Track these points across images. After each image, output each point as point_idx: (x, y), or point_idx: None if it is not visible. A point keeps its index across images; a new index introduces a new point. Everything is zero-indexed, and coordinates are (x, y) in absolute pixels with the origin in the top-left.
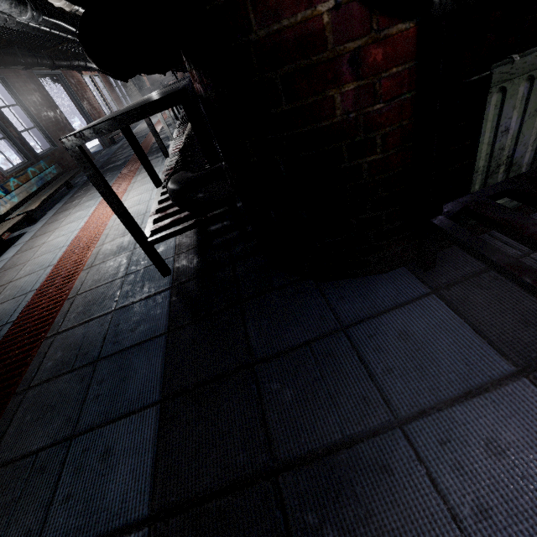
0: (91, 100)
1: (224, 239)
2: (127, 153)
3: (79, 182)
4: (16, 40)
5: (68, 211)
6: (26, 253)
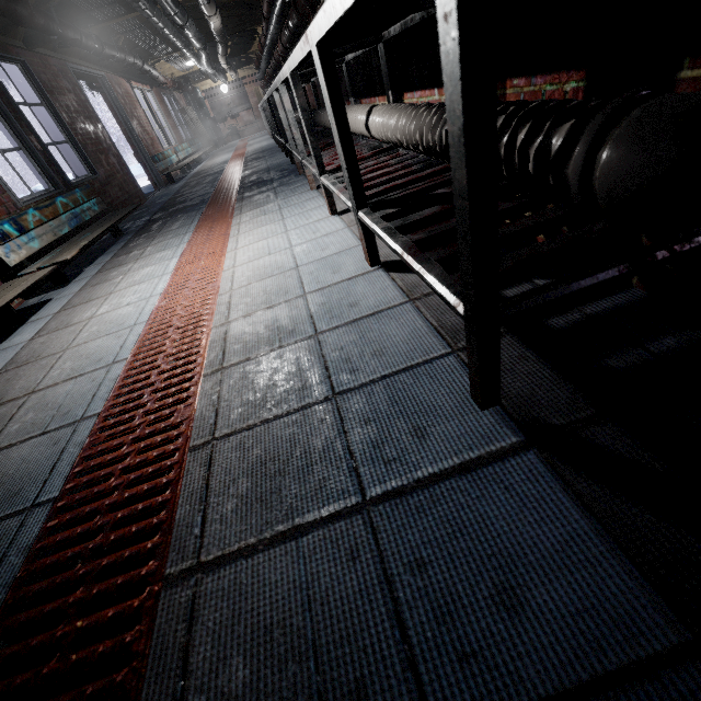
0: (142, 120)
1: (583, 317)
2: (201, 191)
3: (131, 228)
4: (50, 1)
5: (125, 266)
6: (58, 335)
